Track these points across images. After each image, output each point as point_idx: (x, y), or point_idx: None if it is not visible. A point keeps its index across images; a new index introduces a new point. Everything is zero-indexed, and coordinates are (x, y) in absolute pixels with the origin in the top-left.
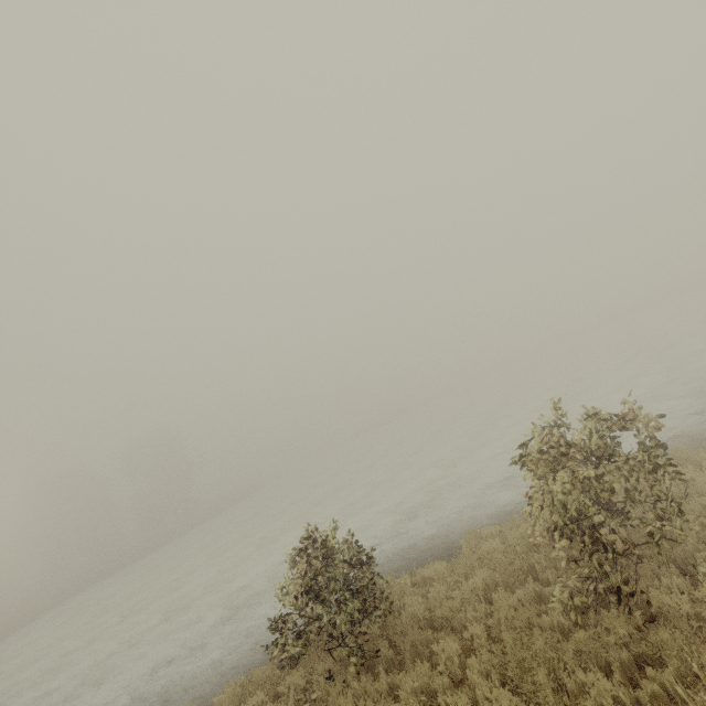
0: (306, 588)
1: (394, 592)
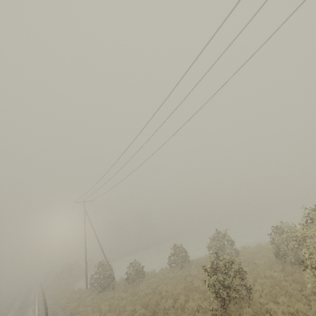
0: (174, 253)
1: (192, 261)
